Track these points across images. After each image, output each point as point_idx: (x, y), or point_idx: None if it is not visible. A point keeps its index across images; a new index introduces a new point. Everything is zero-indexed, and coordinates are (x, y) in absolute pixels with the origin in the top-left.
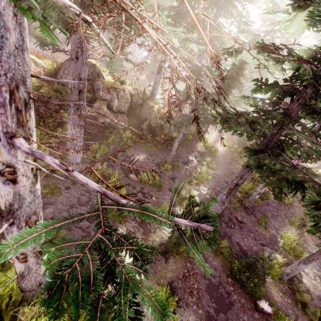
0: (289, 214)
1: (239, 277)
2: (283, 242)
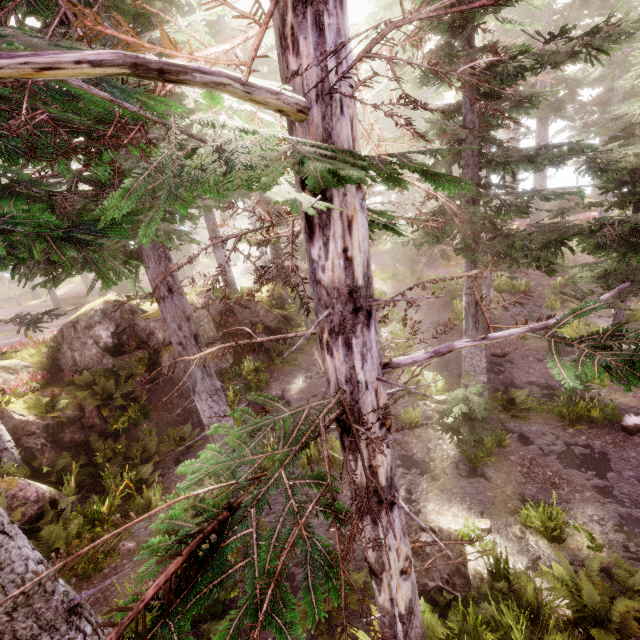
0: (538, 300)
1: (576, 416)
2: (569, 336)
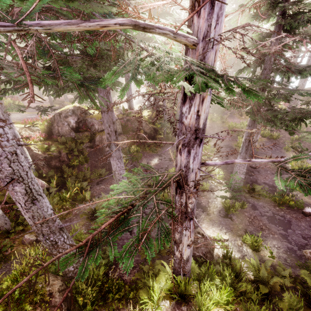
0: (281, 145)
1: (282, 203)
2: (291, 165)
